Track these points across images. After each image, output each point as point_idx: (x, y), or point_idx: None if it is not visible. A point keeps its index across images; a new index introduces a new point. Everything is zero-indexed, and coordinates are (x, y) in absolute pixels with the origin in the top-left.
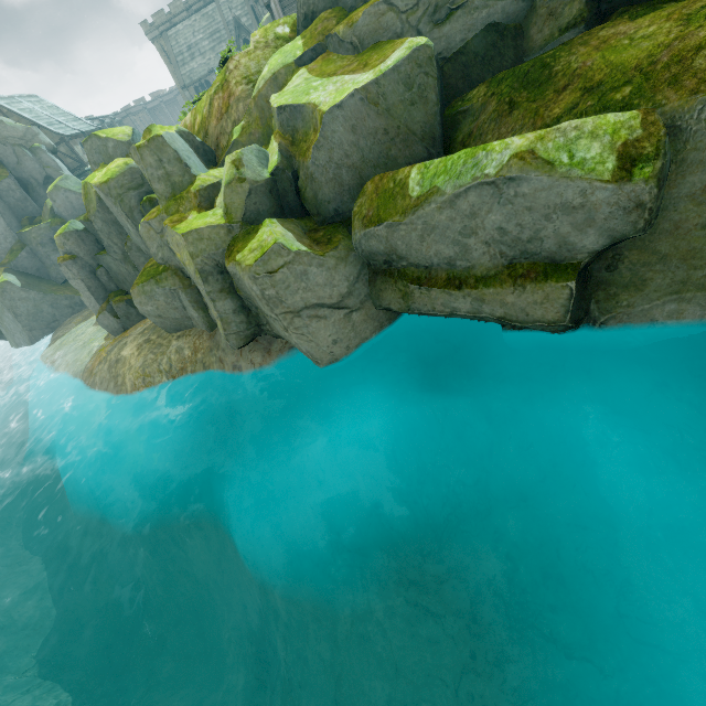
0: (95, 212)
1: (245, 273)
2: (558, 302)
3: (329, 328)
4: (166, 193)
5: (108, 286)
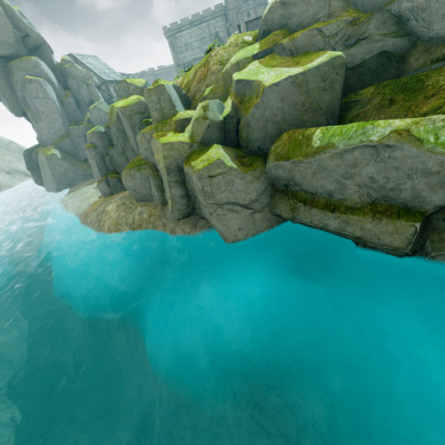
0: (113, 123)
1: (195, 173)
2: (404, 235)
3: (238, 219)
4: (157, 118)
5: (109, 167)
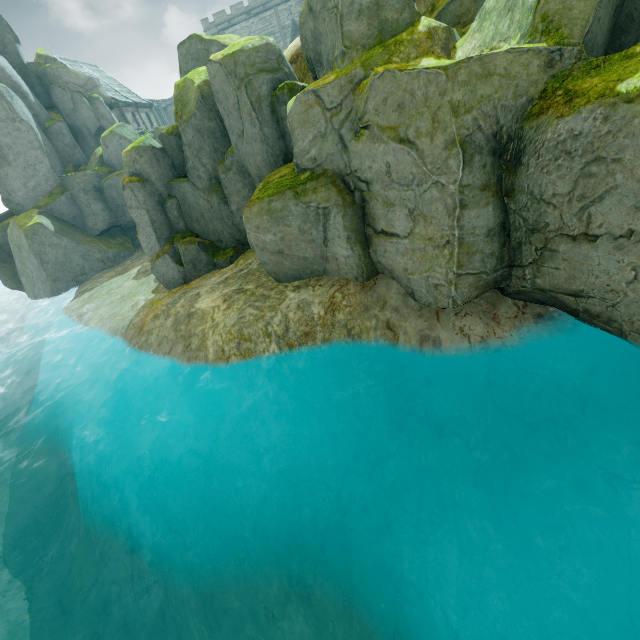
0: (189, 116)
1: None
2: None
3: None
4: (364, 38)
5: (175, 224)
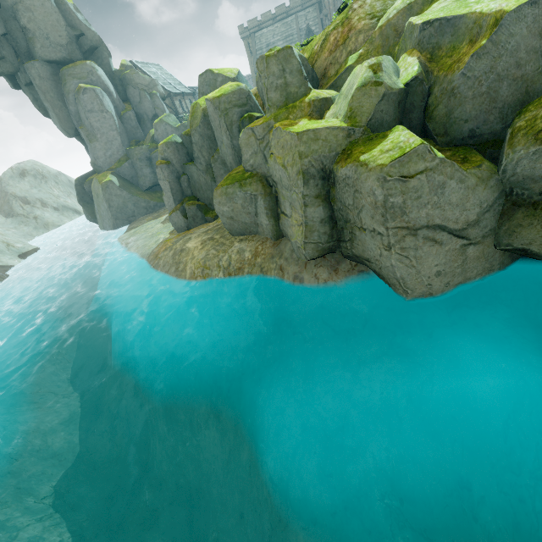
0: (197, 127)
1: (373, 173)
2: None
3: (439, 256)
4: (278, 102)
5: (185, 191)
